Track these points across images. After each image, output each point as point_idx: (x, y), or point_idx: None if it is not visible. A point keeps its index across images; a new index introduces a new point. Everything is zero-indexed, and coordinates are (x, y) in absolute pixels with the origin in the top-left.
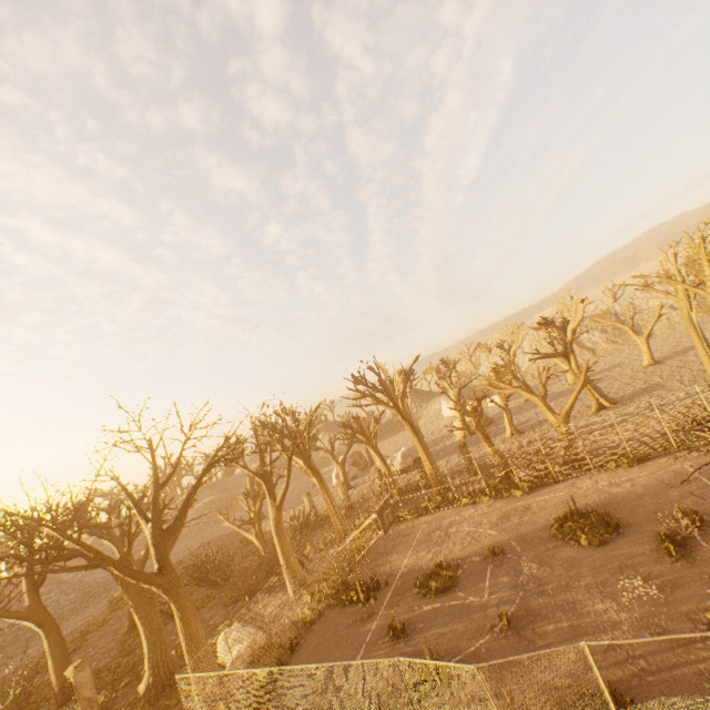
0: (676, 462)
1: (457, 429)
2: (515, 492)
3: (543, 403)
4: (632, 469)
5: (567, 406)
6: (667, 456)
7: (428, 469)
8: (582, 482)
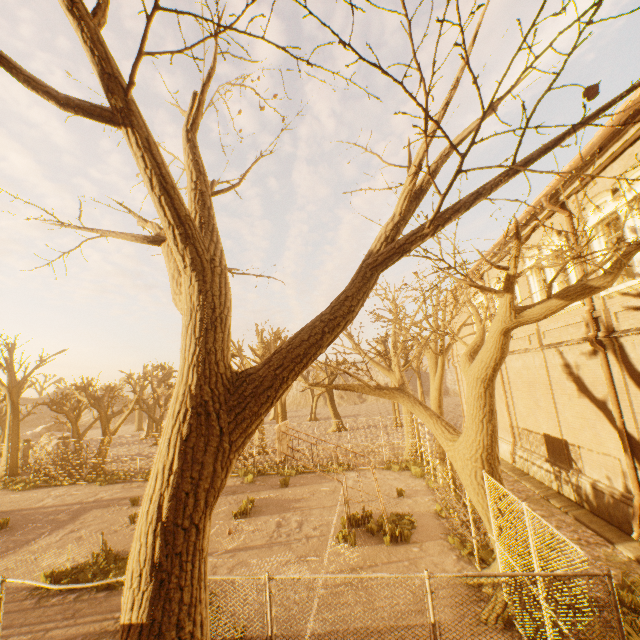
0: (118, 488)
1: (61, 422)
2: (21, 486)
3: (103, 417)
4: (96, 487)
5: (117, 425)
6: (128, 483)
7: (7, 451)
8: (62, 489)
